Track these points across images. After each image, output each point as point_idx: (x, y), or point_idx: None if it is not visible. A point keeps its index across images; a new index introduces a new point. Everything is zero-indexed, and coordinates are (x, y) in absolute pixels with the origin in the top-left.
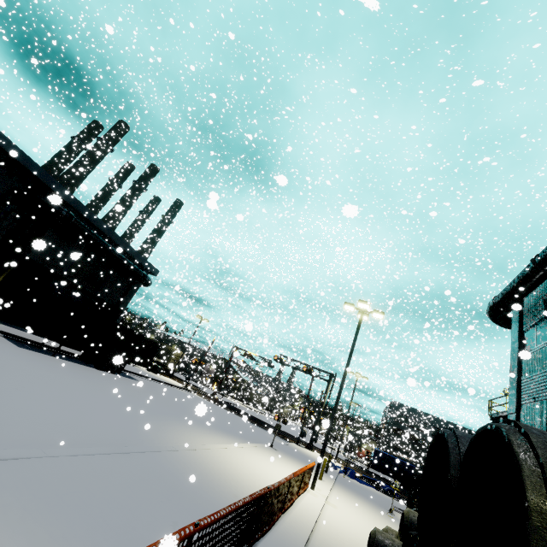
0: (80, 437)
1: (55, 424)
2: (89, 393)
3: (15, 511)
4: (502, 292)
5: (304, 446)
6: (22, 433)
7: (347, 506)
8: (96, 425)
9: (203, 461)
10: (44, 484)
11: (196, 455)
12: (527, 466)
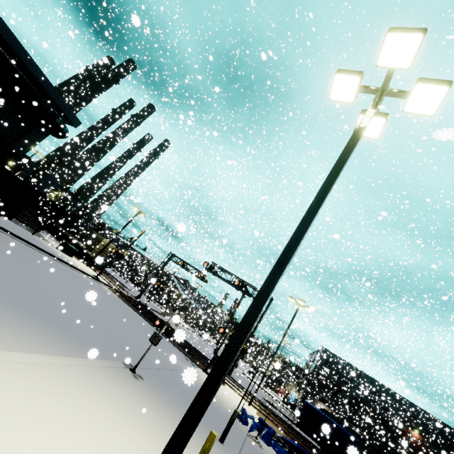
0: None
1: None
2: None
3: None
4: None
5: None
6: None
7: None
8: None
9: None
10: None
11: None
12: None
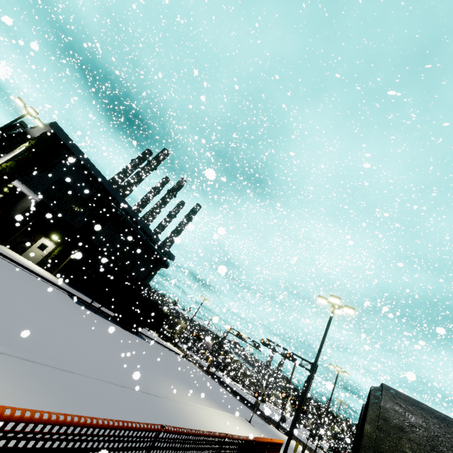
0: (103, 371)
1: (89, 358)
2: (114, 344)
3: (62, 399)
4: None
5: (284, 433)
6: (70, 359)
7: None
8: (114, 366)
9: (186, 413)
10: (79, 390)
11: (181, 407)
12: (372, 408)
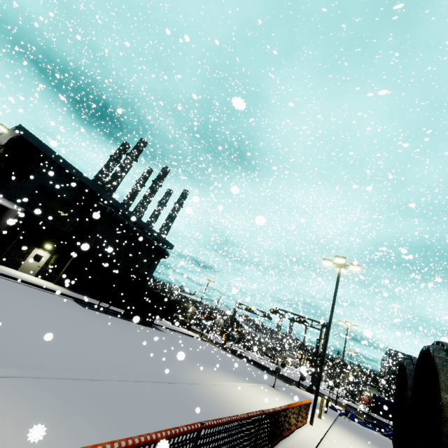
0: (126, 370)
1: (109, 360)
2: (130, 340)
3: (89, 411)
4: None
5: (305, 389)
6: (89, 365)
7: (346, 443)
8: (135, 362)
9: (215, 393)
10: (105, 397)
11: (209, 388)
12: (443, 373)
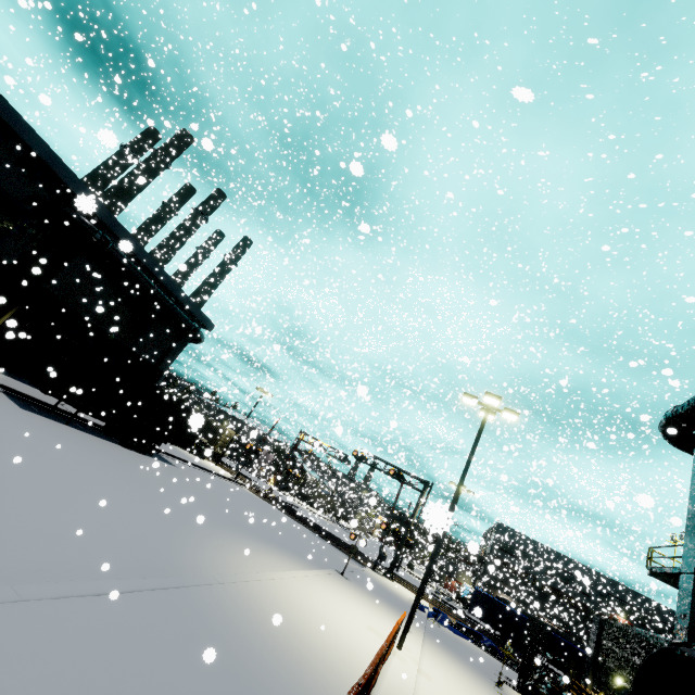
0: (82, 556)
1: (48, 533)
2: (106, 483)
3: None
4: (689, 402)
5: (382, 573)
6: None
7: (444, 676)
8: (108, 535)
9: (255, 603)
10: (2, 659)
11: (245, 592)
12: None
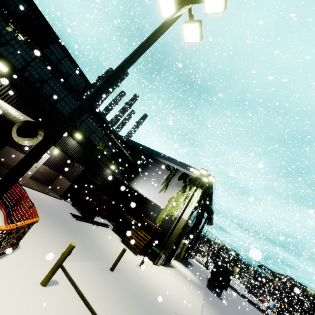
0: None
1: None
2: None
3: None
4: None
5: None
6: None
7: None
8: None
9: None
10: None
11: None
12: None
